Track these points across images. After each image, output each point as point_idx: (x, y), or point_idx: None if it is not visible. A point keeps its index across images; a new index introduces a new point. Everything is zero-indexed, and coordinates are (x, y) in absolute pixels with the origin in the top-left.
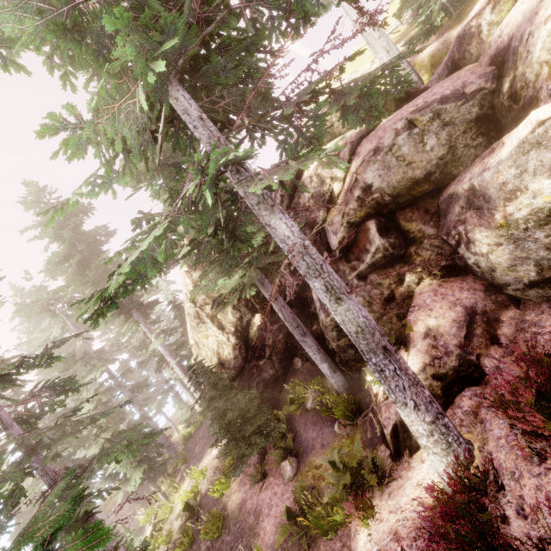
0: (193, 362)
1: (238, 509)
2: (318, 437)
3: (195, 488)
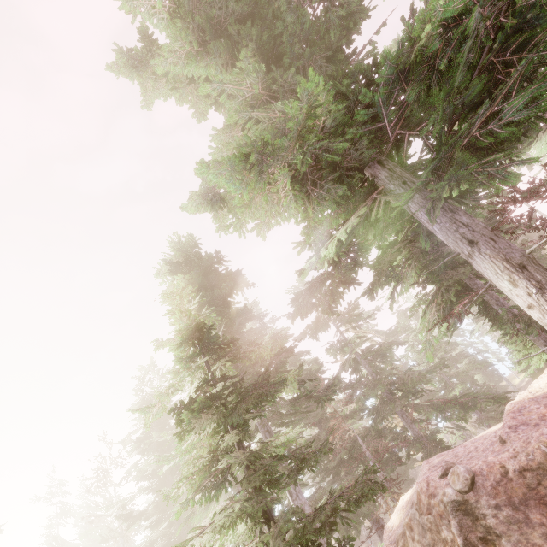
0: None
1: None
2: None
3: None
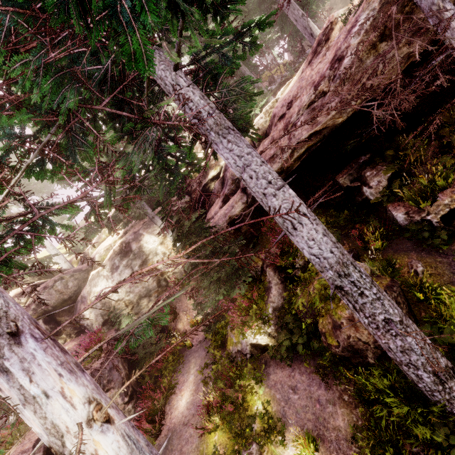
0: None
1: None
2: None
3: None
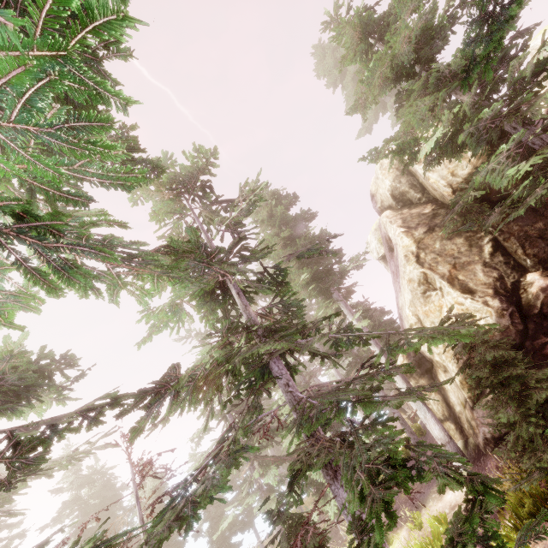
0: (400, 362)
1: None
2: None
3: (435, 539)
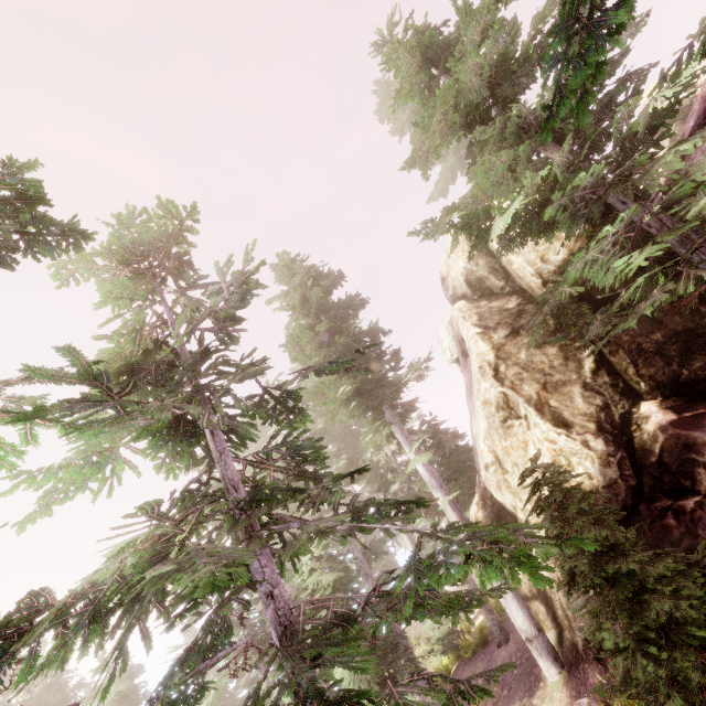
0: (473, 512)
1: None
2: None
3: None
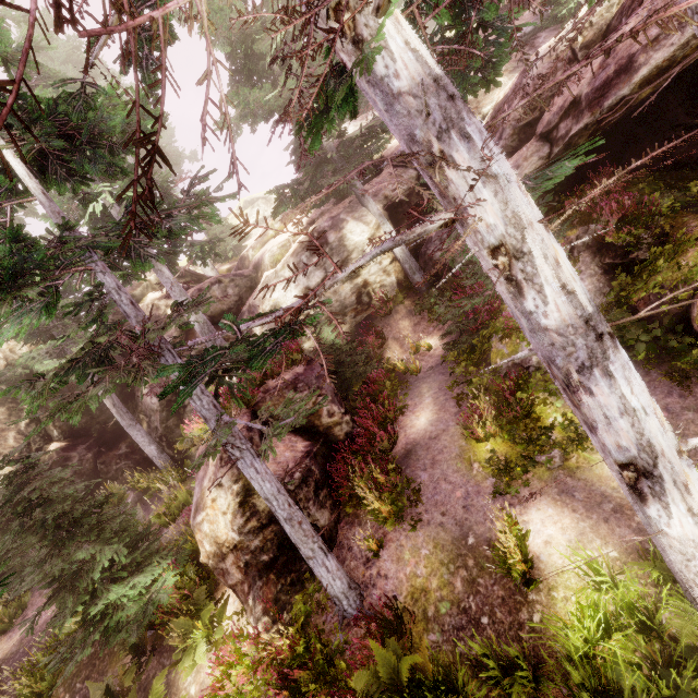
0: None
1: (16, 645)
2: (145, 514)
3: None
